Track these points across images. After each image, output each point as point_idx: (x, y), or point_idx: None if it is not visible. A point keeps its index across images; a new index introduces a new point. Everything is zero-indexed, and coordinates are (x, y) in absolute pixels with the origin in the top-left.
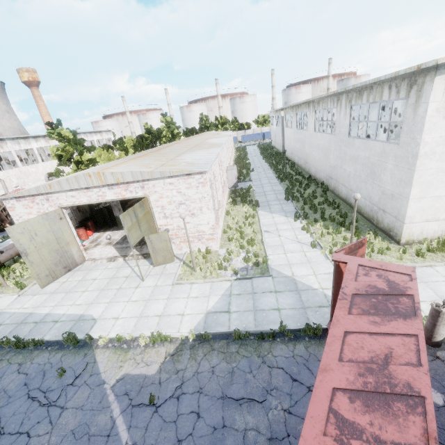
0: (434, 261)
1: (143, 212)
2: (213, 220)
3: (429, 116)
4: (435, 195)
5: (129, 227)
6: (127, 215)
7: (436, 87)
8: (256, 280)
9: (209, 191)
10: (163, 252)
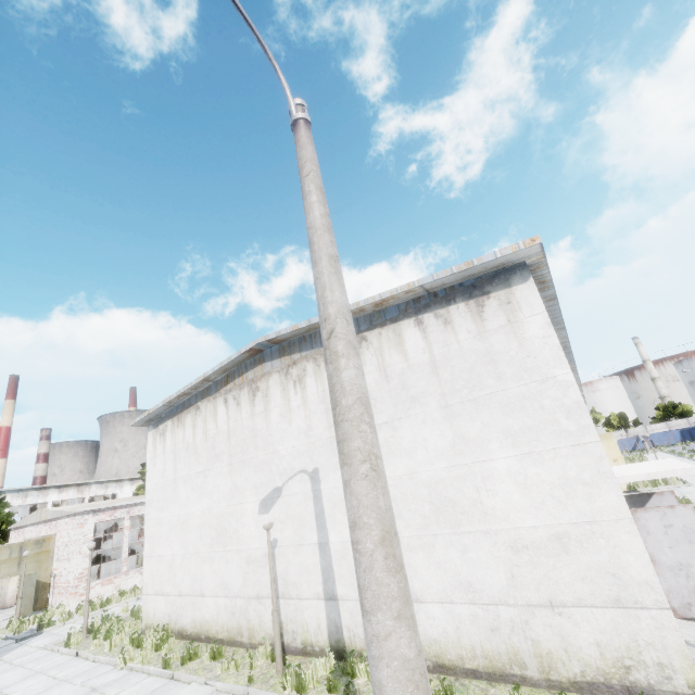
0: (104, 655)
1: (38, 550)
2: (79, 568)
3: (148, 464)
4: (159, 553)
5: (2, 560)
6: (8, 548)
7: (149, 440)
8: (5, 641)
9: (88, 534)
10: (27, 599)
